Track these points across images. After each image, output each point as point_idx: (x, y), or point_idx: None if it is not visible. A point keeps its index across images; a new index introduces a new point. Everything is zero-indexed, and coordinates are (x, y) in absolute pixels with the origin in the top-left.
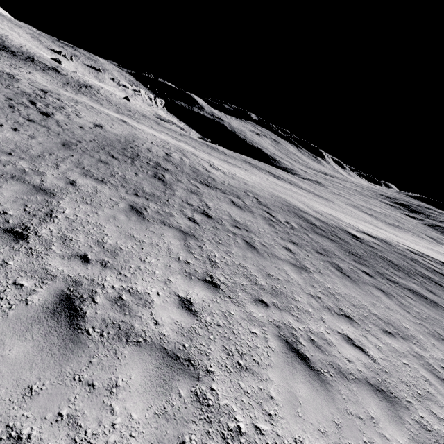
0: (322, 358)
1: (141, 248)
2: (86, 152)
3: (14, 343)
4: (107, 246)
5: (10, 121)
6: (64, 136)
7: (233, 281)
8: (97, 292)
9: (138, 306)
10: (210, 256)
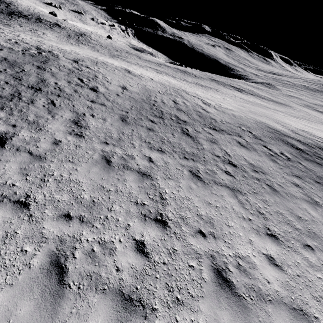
0: None
1: (220, 214)
2: (137, 123)
3: (221, 313)
4: (204, 218)
5: (85, 108)
6: (116, 110)
7: (282, 230)
8: (226, 262)
9: (251, 270)
10: (257, 208)
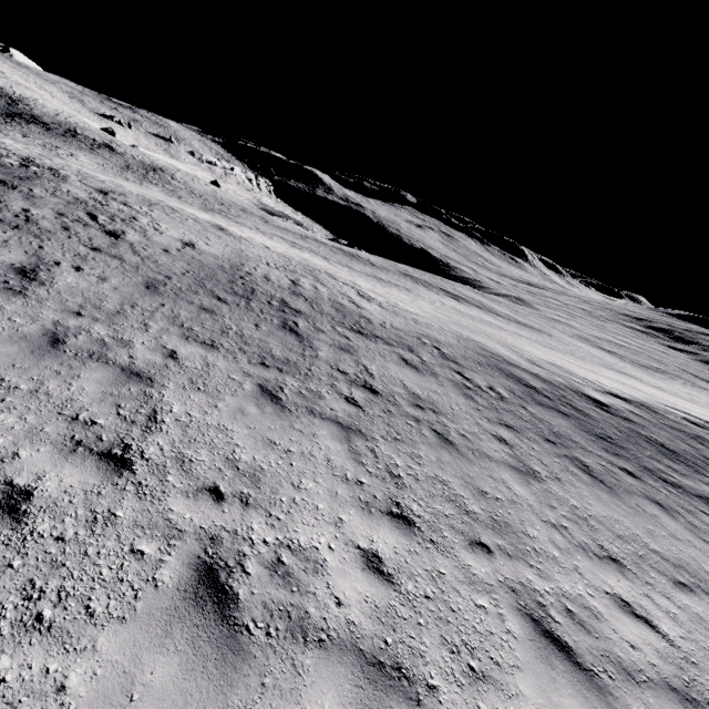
0: (592, 645)
1: (289, 464)
2: (181, 296)
3: (155, 659)
4: (242, 466)
5: (69, 255)
6: (145, 270)
7: (432, 510)
8: (246, 554)
9: (307, 574)
10: (390, 466)
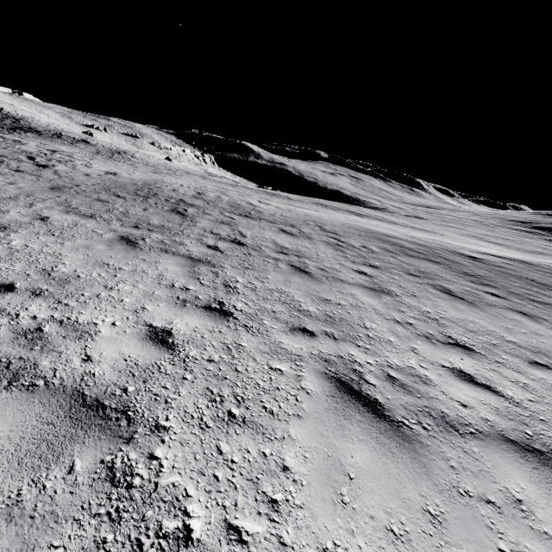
0: (409, 402)
1: (113, 276)
2: (81, 194)
3: None
4: (56, 274)
5: None
6: (57, 182)
7: (258, 307)
8: None
9: (65, 339)
10: (228, 282)
